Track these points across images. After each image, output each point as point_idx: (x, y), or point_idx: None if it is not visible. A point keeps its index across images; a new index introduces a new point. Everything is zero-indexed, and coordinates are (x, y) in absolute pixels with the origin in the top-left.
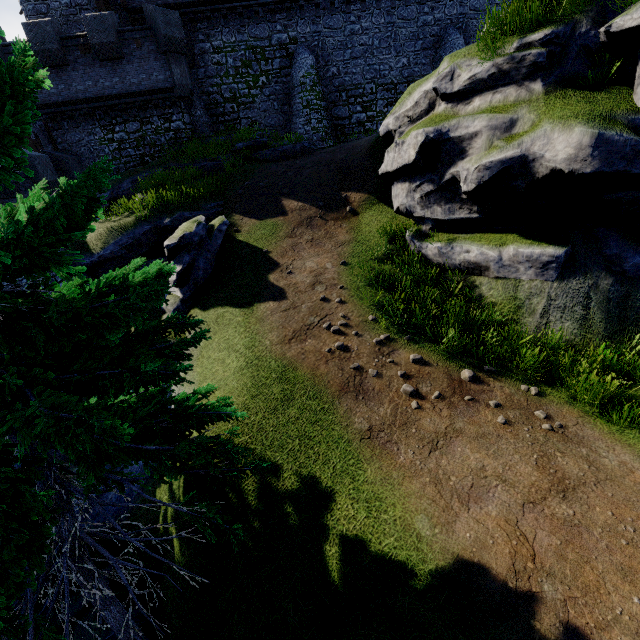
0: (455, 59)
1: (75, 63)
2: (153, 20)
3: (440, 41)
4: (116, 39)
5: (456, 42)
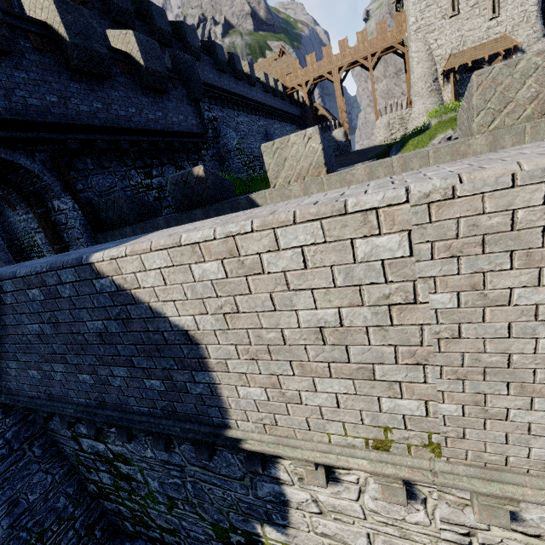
0: (455, 126)
1: (113, 80)
2: (187, 68)
3: (265, 136)
4: (166, 71)
5: (276, 138)
